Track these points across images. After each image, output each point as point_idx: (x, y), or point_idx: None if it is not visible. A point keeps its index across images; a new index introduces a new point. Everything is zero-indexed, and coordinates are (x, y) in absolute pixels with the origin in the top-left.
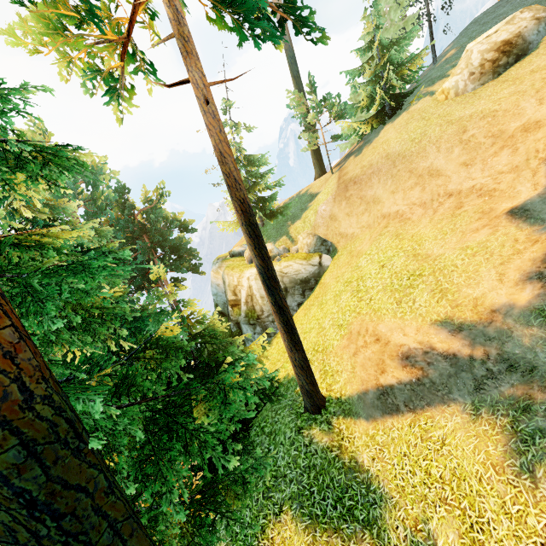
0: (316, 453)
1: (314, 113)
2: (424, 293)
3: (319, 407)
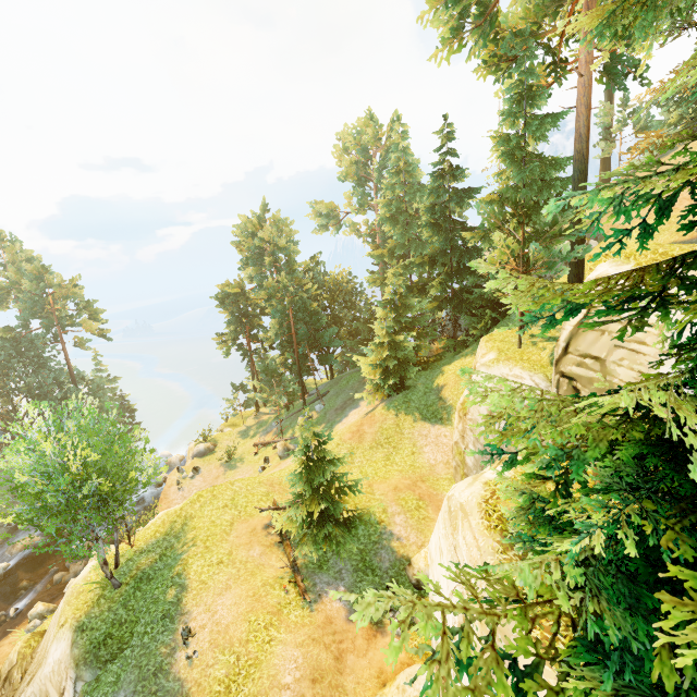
0: None
1: (619, 125)
2: (666, 236)
3: None
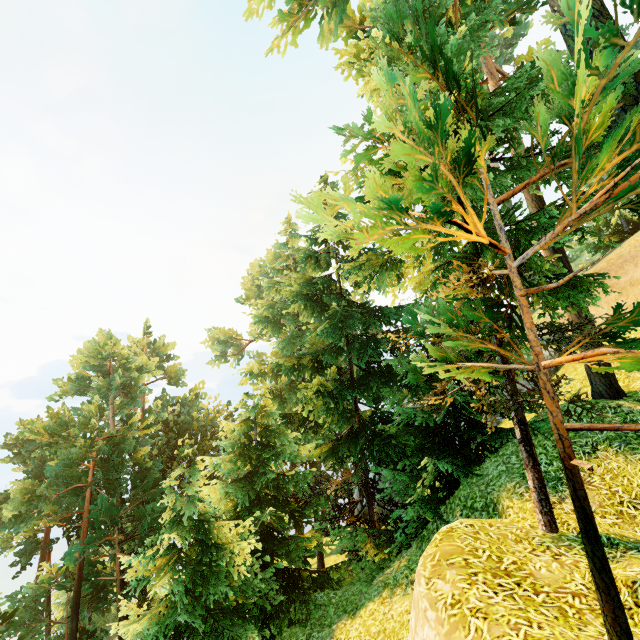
0: (632, 412)
1: None
2: None
3: (618, 391)
